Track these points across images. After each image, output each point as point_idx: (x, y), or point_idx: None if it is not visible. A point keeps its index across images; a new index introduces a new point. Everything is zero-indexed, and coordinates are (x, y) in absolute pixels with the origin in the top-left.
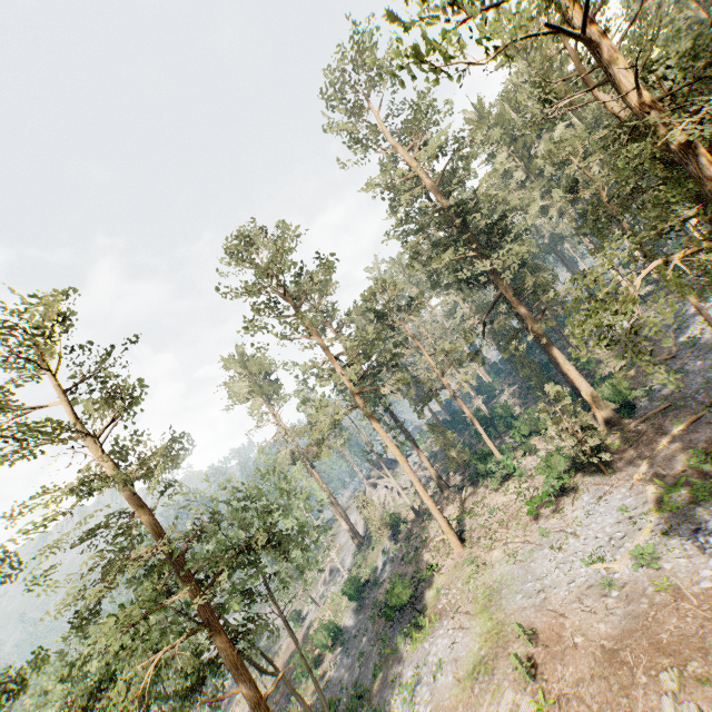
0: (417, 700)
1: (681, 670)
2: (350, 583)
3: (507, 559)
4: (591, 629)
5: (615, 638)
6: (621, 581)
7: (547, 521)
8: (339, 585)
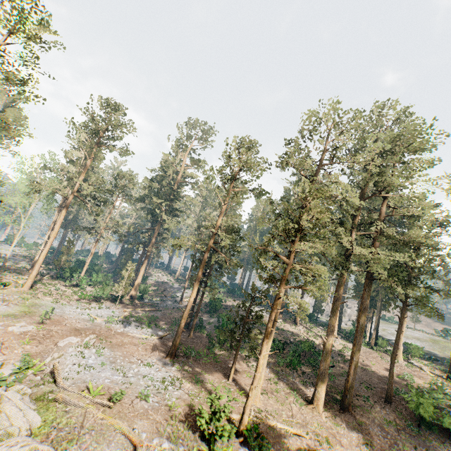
0: None
1: (97, 337)
2: None
3: (53, 302)
4: (75, 324)
5: (82, 328)
6: (96, 322)
7: (82, 303)
8: None
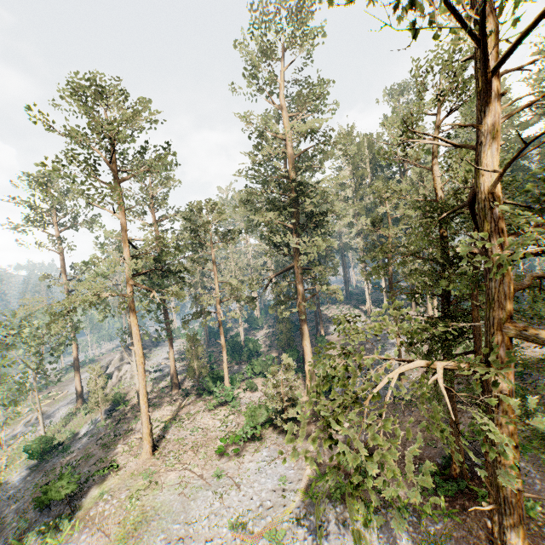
0: None
1: None
2: (40, 442)
3: (177, 486)
4: None
5: None
6: None
7: (228, 461)
8: (35, 435)
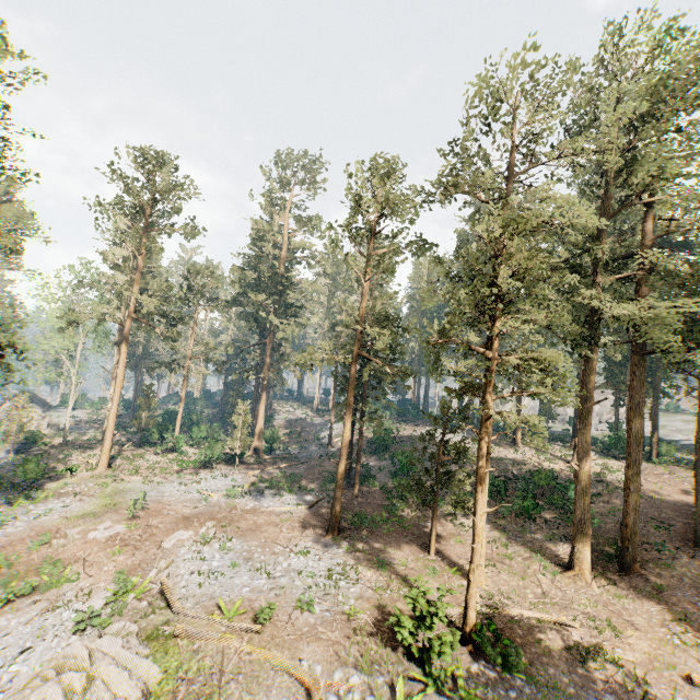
0: (7, 527)
1: (217, 524)
2: None
3: (144, 482)
4: (182, 511)
5: (193, 514)
6: (211, 501)
7: (186, 475)
8: None
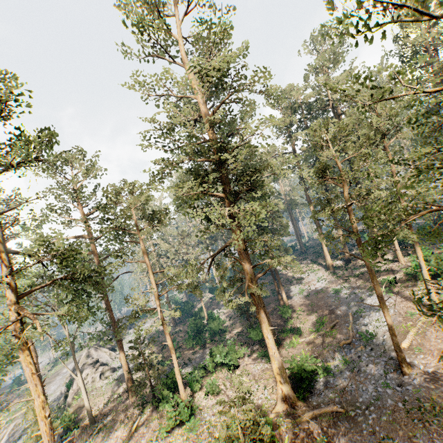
0: None
1: None
2: None
3: None
4: None
5: None
6: None
7: None
8: None
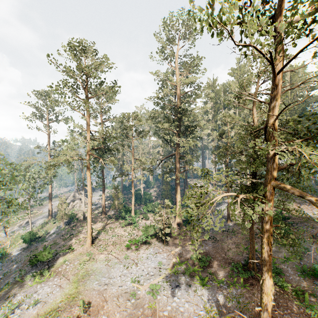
0: (10, 316)
1: None
2: (29, 234)
3: (104, 261)
4: (113, 314)
5: None
6: (139, 295)
7: (131, 252)
8: (25, 231)
